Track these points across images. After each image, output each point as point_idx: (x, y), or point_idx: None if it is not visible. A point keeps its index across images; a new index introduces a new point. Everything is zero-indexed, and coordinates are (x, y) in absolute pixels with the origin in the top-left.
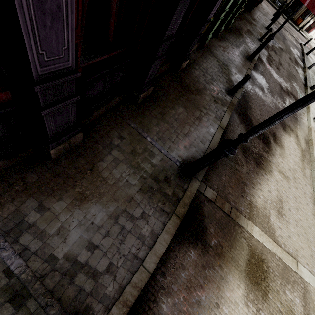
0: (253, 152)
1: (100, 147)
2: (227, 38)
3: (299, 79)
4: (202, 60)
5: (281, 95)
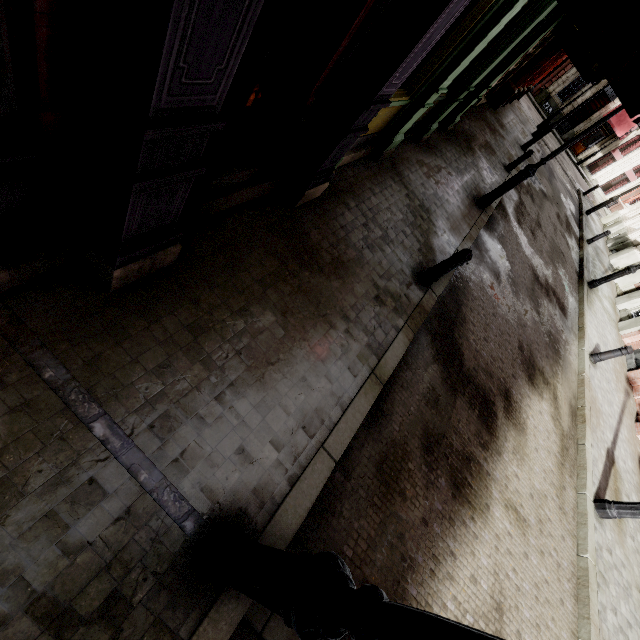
0: (450, 448)
1: None
2: (440, 149)
3: (570, 263)
4: (370, 187)
5: (534, 294)
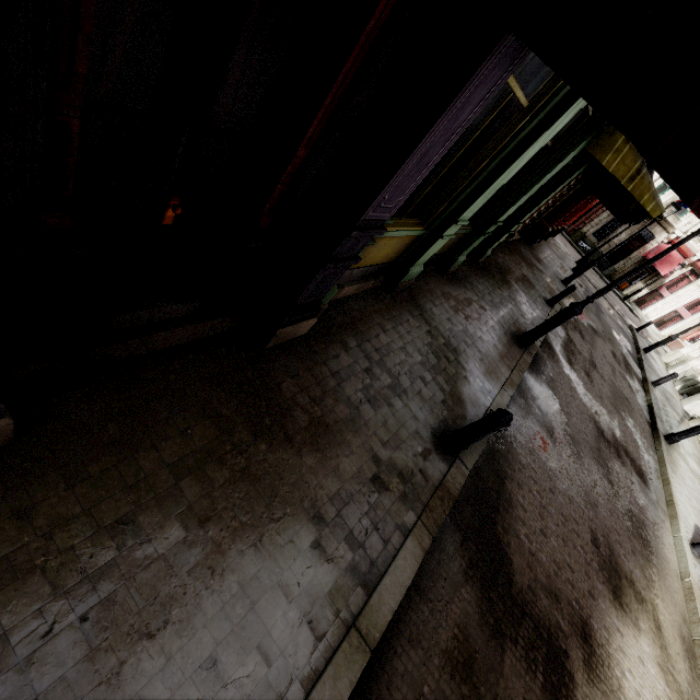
0: None
1: None
2: (471, 281)
3: (638, 410)
4: (379, 322)
5: (601, 456)
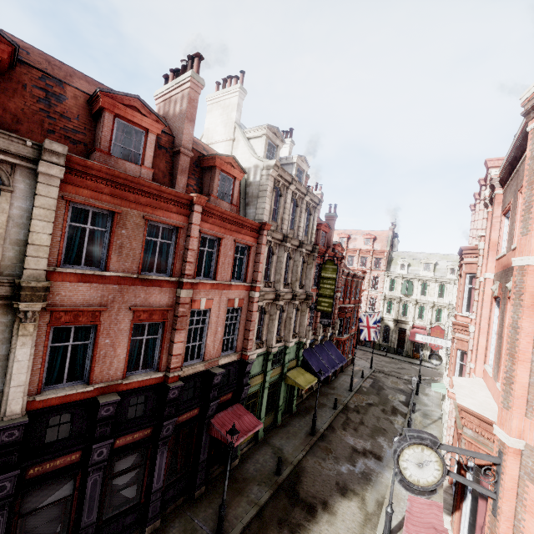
0: (290, 522)
1: (167, 528)
2: (289, 423)
3: (392, 431)
4: (256, 453)
5: (351, 458)
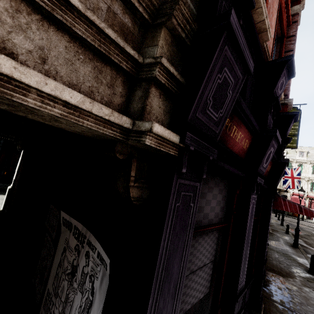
0: None
1: None
2: None
3: None
4: (268, 253)
5: None
